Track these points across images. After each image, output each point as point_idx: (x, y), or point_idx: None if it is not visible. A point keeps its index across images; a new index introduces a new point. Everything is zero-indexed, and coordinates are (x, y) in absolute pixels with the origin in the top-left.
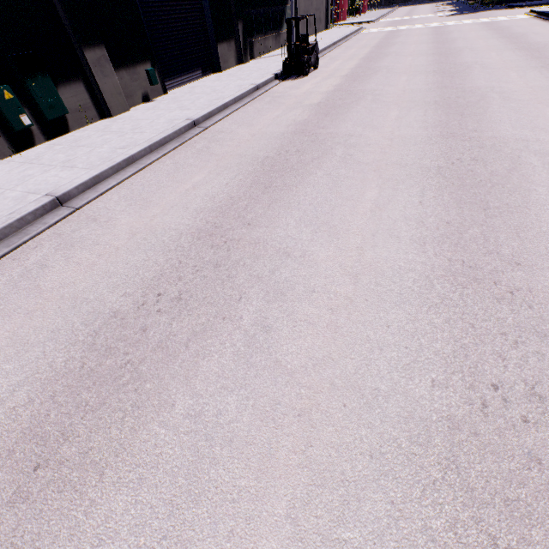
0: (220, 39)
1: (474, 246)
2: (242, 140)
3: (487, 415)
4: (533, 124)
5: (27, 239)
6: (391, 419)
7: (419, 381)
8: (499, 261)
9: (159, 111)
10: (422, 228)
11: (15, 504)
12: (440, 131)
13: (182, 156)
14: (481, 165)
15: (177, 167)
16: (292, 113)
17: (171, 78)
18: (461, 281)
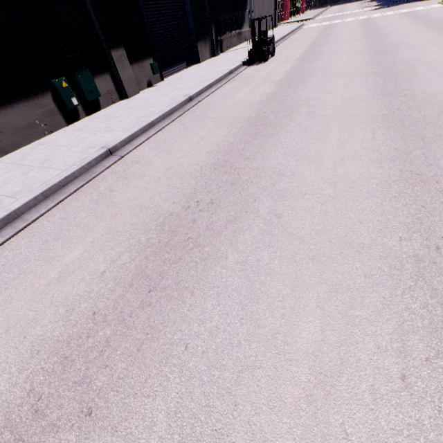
0: (199, 38)
1: (418, 162)
2: (228, 107)
3: (440, 253)
4: None
5: (95, 176)
6: (375, 258)
7: (390, 238)
8: (438, 169)
9: (162, 92)
10: (377, 153)
11: (144, 308)
12: (380, 92)
13: (186, 120)
14: (416, 111)
15: (185, 127)
16: (262, 87)
17: (165, 69)
18: (412, 182)
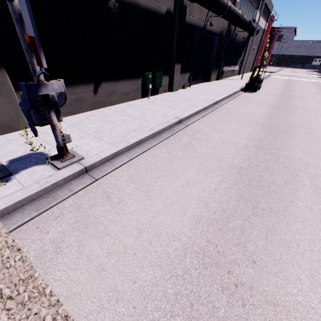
0: (213, 68)
1: None
2: (244, 114)
3: None
4: None
5: (175, 133)
6: None
7: None
8: None
9: (194, 94)
10: None
11: (255, 216)
12: None
13: (218, 115)
14: None
15: (220, 119)
16: (262, 108)
17: (192, 80)
18: None
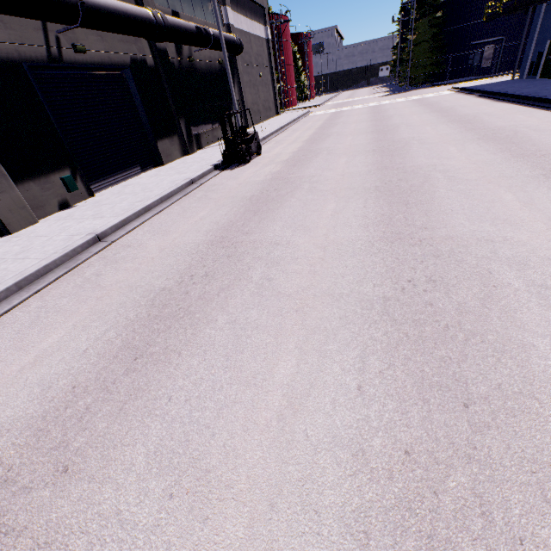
0: (159, 136)
1: (468, 546)
2: (146, 258)
3: None
4: (492, 214)
5: None
6: None
7: None
8: None
9: (69, 222)
10: (362, 474)
11: None
12: (383, 231)
13: (58, 292)
14: (442, 290)
15: (38, 316)
16: (219, 212)
17: (100, 179)
18: None
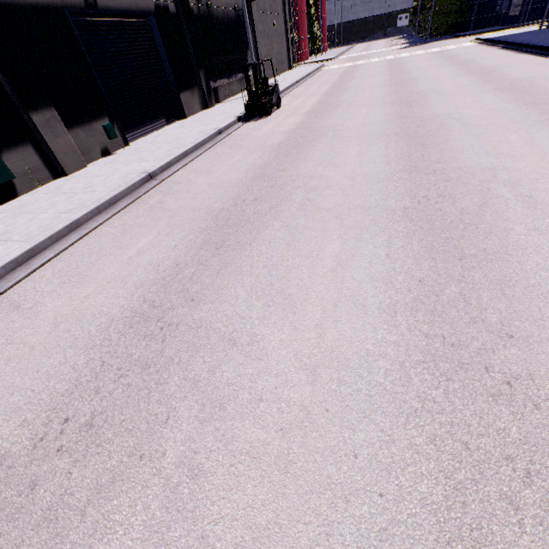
0: (182, 88)
1: (454, 313)
2: (198, 190)
3: None
4: (497, 150)
5: None
6: None
7: None
8: (487, 333)
9: (117, 166)
10: (391, 291)
11: None
12: (403, 165)
13: (132, 215)
14: (450, 201)
15: (124, 229)
16: (253, 156)
17: (132, 130)
18: (444, 369)
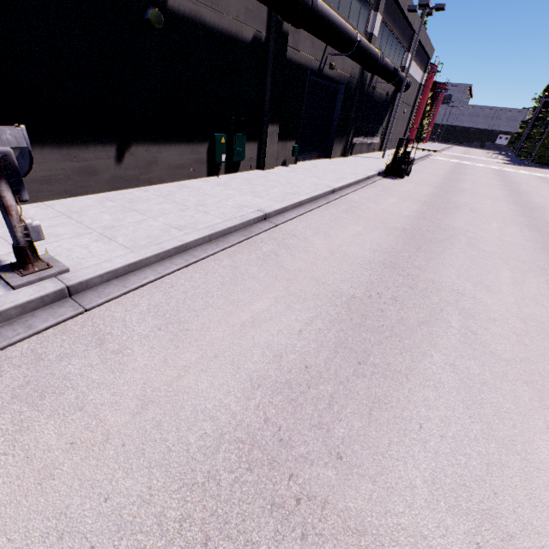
0: (337, 137)
1: None
2: (376, 211)
3: None
4: None
5: (253, 235)
6: None
7: None
8: None
9: (300, 175)
10: None
11: (359, 377)
12: (541, 246)
13: (334, 211)
14: None
15: (335, 217)
16: (407, 203)
17: (300, 154)
18: None
